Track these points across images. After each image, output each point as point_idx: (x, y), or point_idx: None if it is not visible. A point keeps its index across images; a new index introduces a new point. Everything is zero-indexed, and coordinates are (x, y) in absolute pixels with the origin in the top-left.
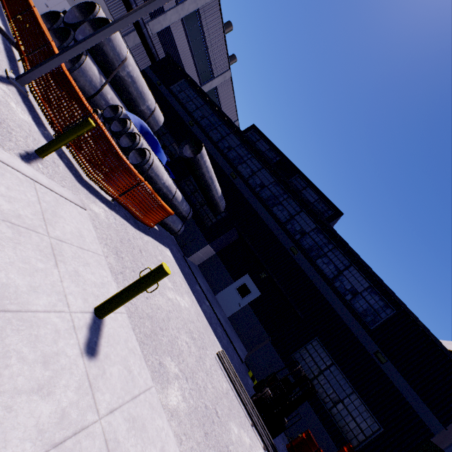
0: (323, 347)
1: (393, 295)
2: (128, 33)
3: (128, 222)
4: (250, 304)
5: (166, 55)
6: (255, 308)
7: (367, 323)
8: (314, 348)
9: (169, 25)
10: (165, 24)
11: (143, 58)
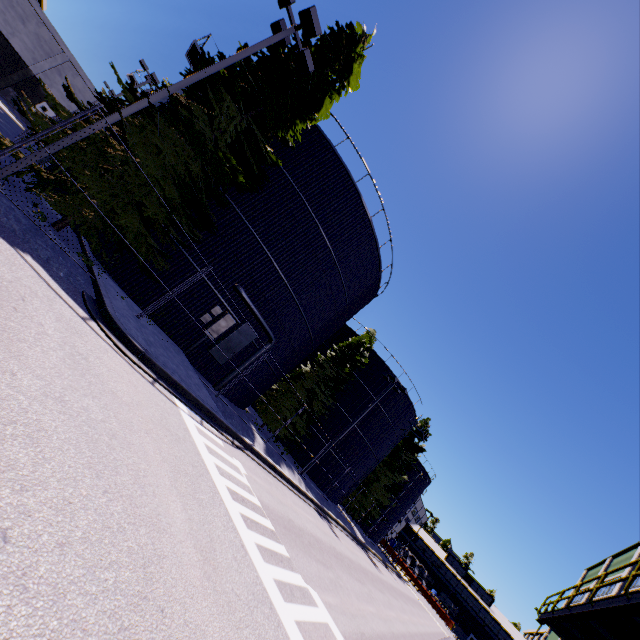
0: None
1: (513, 638)
2: None
3: (452, 632)
4: None
5: None
6: None
7: None
8: None
9: None
10: None
11: None
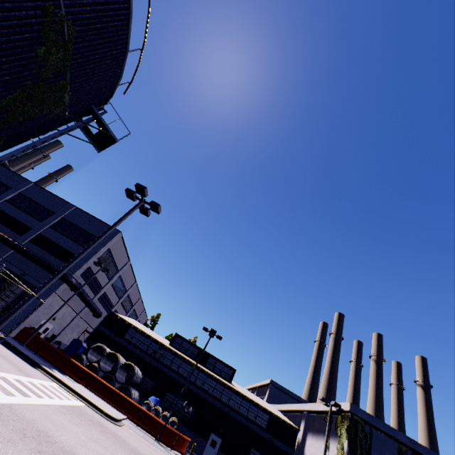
0: (255, 449)
1: (266, 409)
2: (81, 310)
3: None
4: (219, 448)
5: (101, 302)
6: (222, 449)
7: (264, 427)
8: (252, 452)
9: (105, 290)
10: (103, 292)
11: (87, 314)
